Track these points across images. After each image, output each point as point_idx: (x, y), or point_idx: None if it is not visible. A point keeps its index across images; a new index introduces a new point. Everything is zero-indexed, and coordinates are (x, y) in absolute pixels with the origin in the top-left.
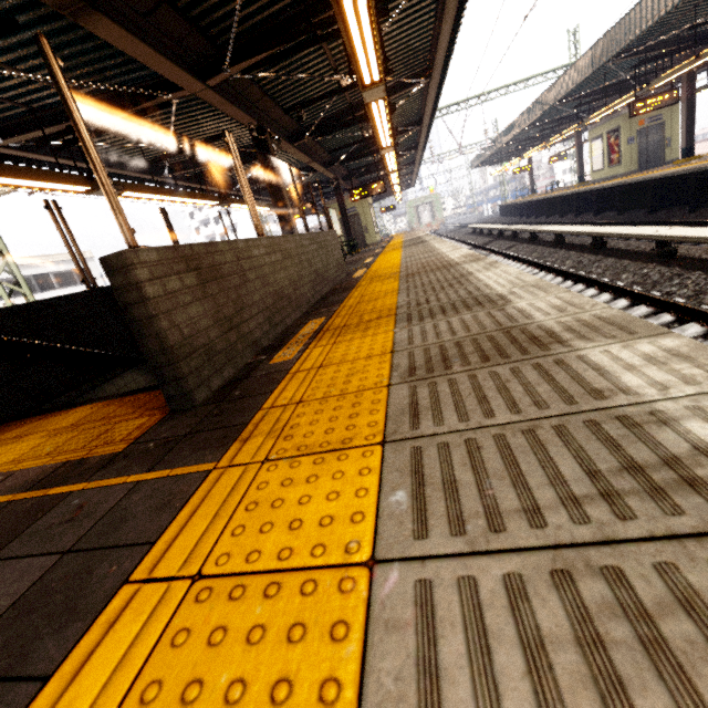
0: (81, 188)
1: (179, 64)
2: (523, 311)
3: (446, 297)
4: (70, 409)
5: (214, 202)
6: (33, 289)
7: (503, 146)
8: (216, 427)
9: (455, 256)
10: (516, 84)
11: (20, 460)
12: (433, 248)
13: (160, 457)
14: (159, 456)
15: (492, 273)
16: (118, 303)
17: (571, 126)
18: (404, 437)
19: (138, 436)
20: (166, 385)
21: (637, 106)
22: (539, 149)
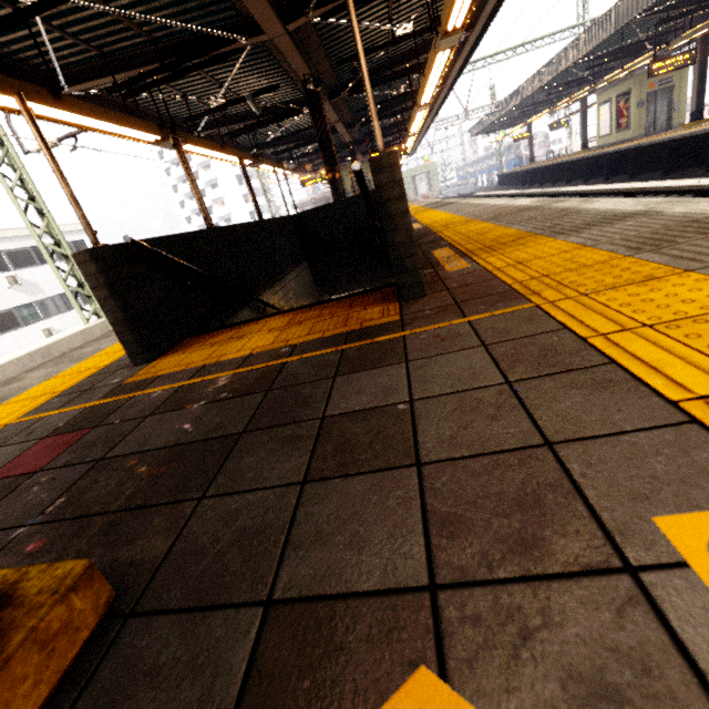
0: (151, 138)
1: (273, 6)
2: (689, 213)
3: (575, 220)
4: (255, 322)
5: (248, 162)
6: (33, 261)
7: (508, 112)
8: (481, 296)
9: (523, 203)
10: (523, 46)
11: (283, 341)
12: (478, 204)
13: (458, 313)
14: (455, 313)
15: (601, 204)
16: (378, 200)
17: (576, 91)
18: (704, 266)
19: (398, 312)
20: (404, 275)
21: (656, 67)
22: (545, 115)
